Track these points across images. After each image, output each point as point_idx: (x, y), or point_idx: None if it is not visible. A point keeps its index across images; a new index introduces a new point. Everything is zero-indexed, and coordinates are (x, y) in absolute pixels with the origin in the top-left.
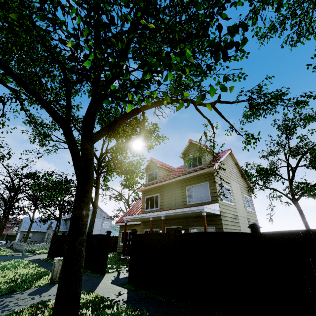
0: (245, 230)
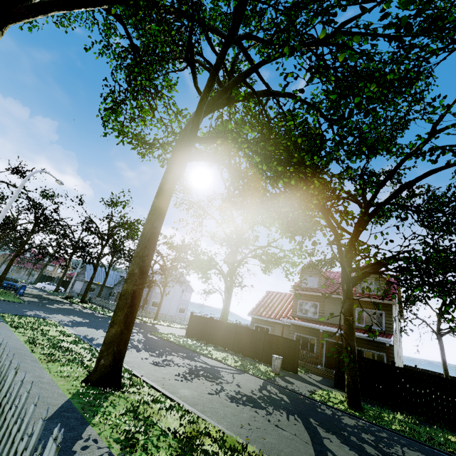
0: (399, 359)
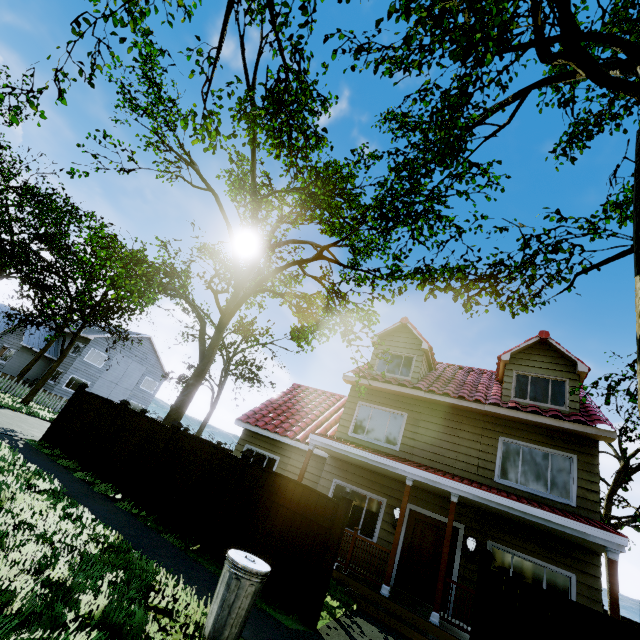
0: None
